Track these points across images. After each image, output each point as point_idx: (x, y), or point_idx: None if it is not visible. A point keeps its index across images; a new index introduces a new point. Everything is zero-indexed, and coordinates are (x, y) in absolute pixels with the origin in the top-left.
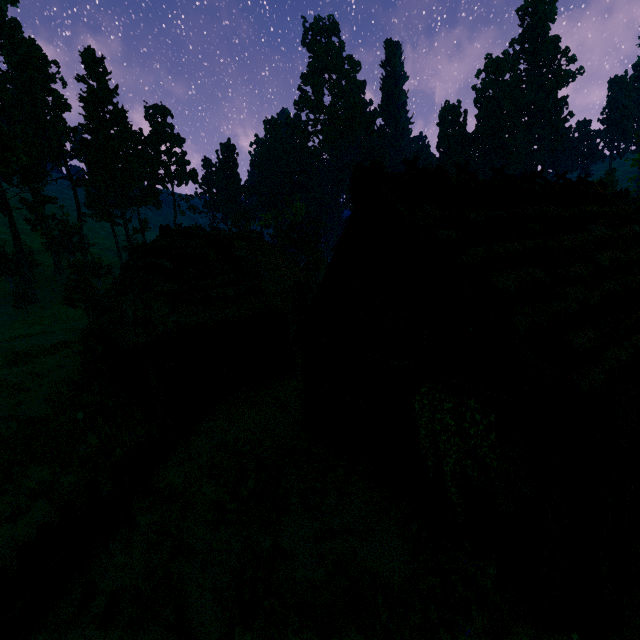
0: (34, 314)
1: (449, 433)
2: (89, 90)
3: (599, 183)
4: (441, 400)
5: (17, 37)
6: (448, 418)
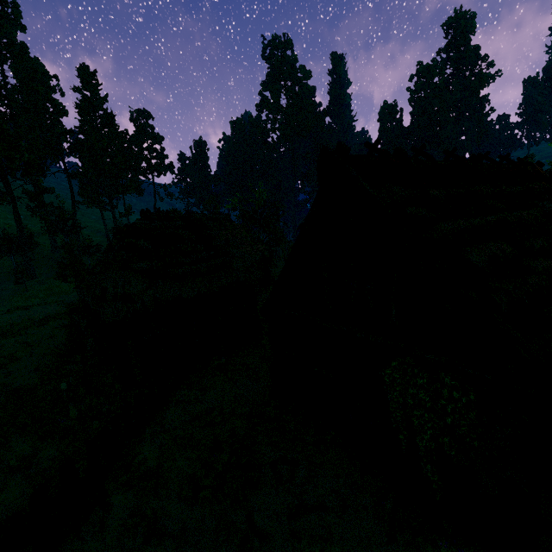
0: (32, 288)
1: (423, 408)
2: (83, 98)
3: (536, 164)
4: (413, 374)
5: (24, 57)
6: (422, 394)
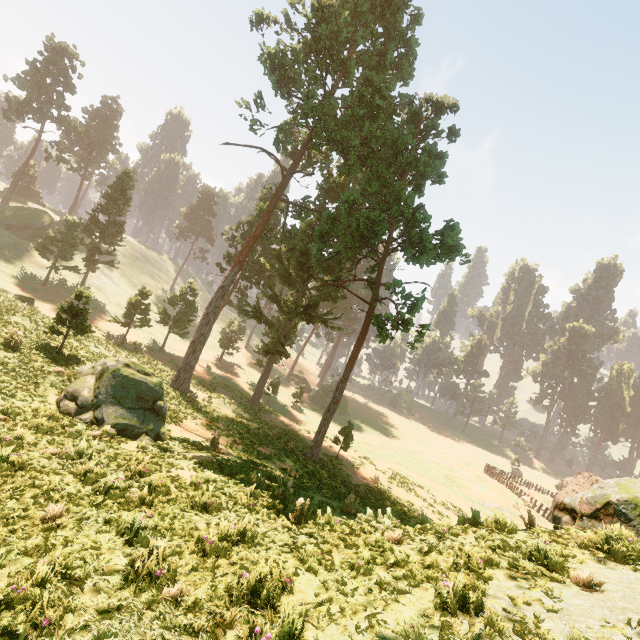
0: None
1: None
2: None
3: None
4: None
5: None
6: None
